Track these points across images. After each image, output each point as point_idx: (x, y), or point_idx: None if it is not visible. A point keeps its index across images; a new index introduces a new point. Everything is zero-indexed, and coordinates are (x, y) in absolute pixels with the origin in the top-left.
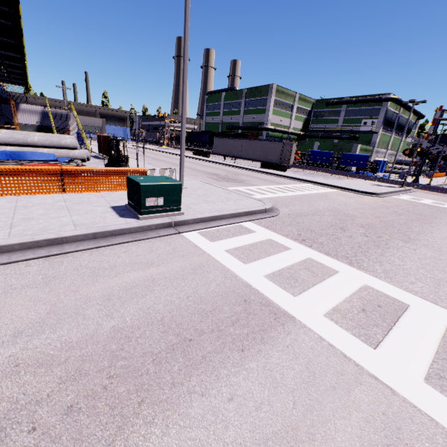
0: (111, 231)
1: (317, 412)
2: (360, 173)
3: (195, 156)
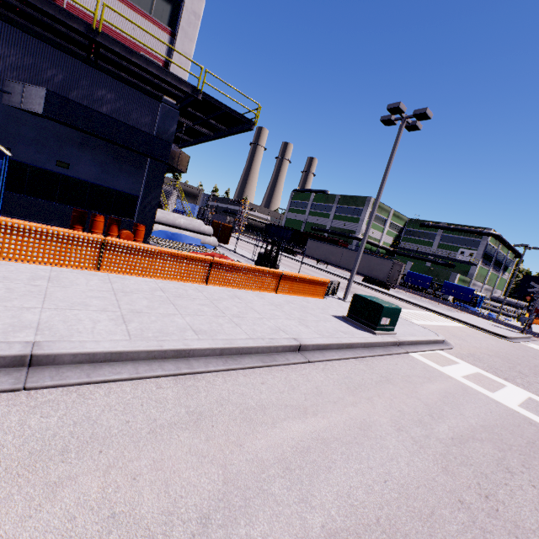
0: (371, 343)
1: None
2: (463, 306)
3: (284, 253)
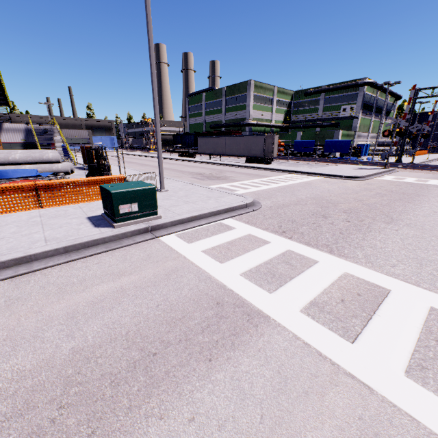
0: (83, 243)
1: (286, 424)
2: (344, 158)
3: (181, 157)
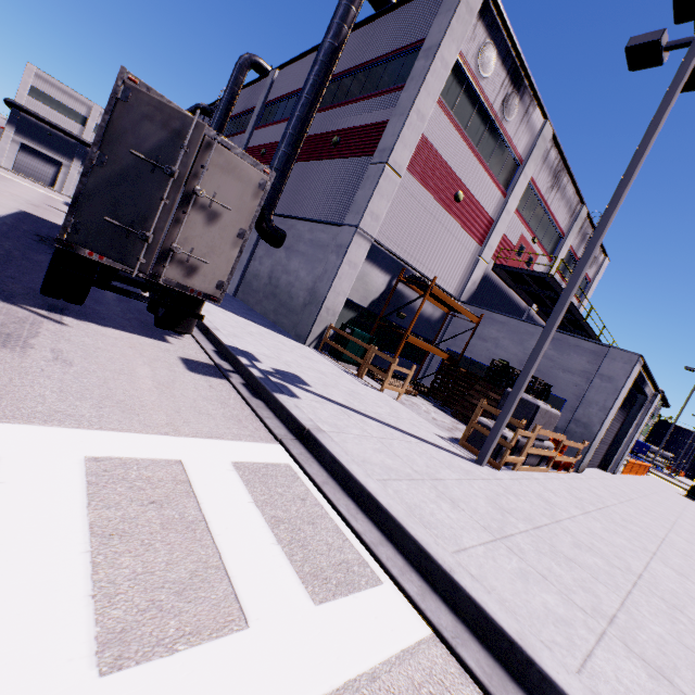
0: None
1: None
2: (637, 458)
3: None
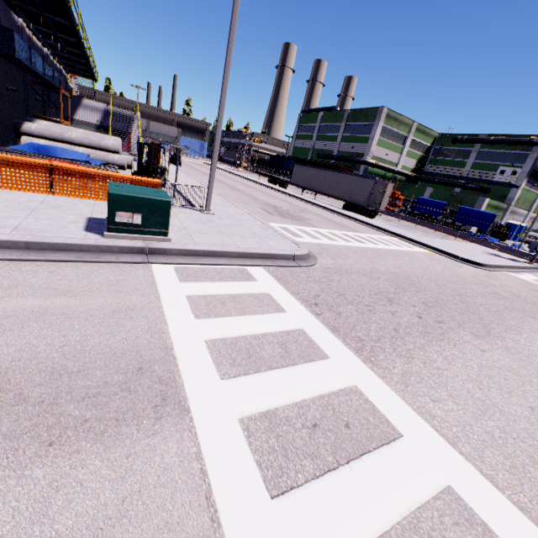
0: (52, 244)
1: None
2: (479, 236)
3: (268, 183)
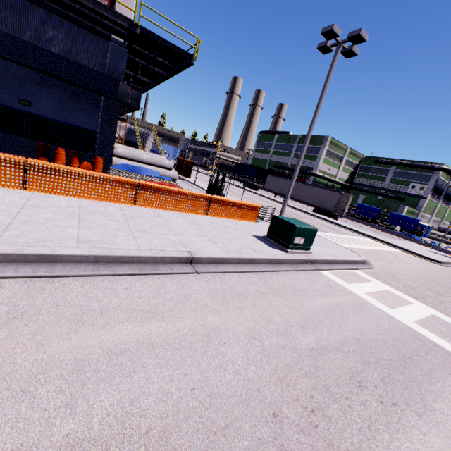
0: (278, 259)
1: None
2: (407, 235)
3: (246, 187)
